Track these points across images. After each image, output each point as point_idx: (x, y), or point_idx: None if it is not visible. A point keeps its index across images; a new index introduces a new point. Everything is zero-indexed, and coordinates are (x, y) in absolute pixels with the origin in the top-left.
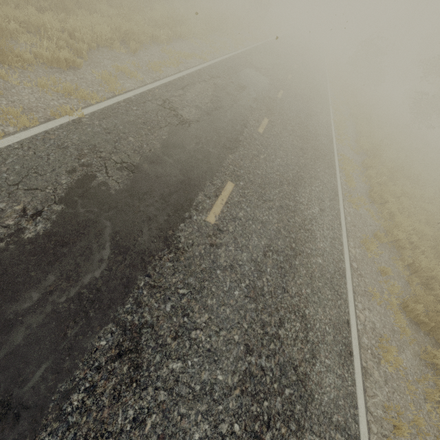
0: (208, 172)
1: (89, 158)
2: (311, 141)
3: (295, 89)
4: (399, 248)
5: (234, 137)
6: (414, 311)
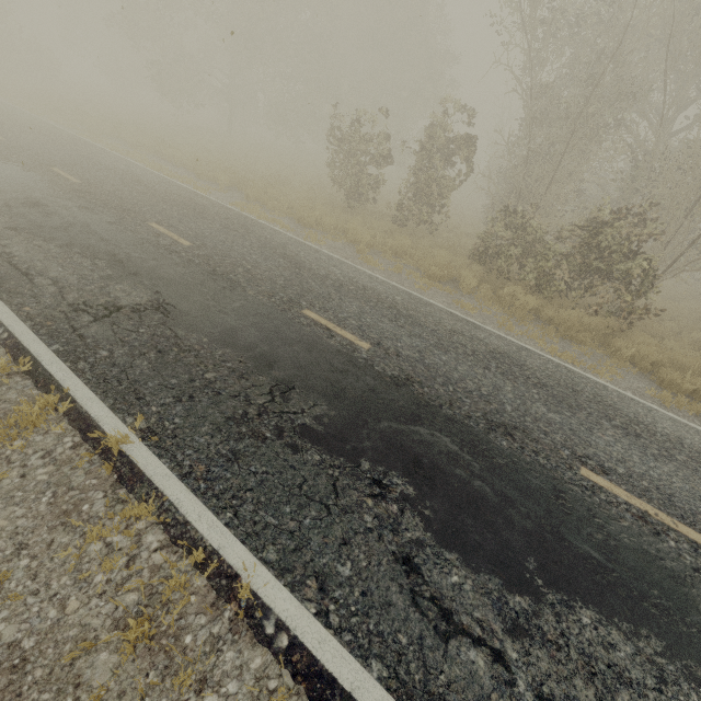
0: (286, 322)
1: (262, 427)
2: (207, 212)
3: (49, 153)
4: (373, 247)
5: (205, 273)
6: (435, 275)
